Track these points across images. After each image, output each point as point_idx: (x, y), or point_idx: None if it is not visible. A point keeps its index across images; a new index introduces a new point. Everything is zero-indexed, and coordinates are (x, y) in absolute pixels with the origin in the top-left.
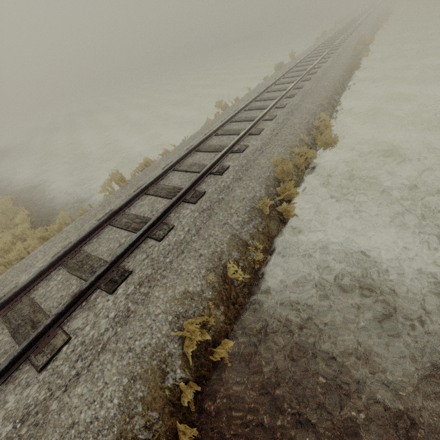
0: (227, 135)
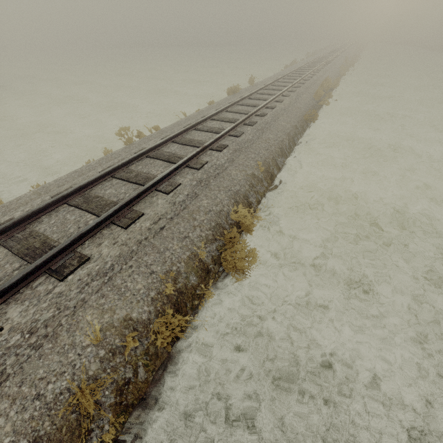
0: (81, 210)
